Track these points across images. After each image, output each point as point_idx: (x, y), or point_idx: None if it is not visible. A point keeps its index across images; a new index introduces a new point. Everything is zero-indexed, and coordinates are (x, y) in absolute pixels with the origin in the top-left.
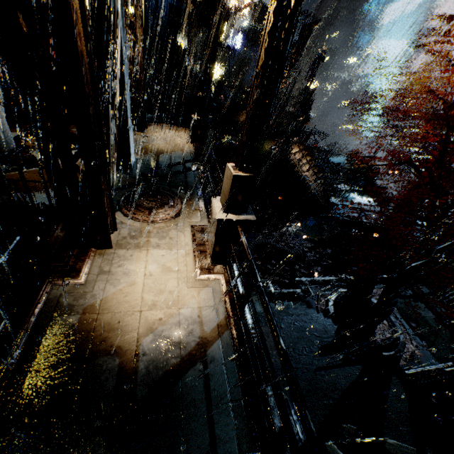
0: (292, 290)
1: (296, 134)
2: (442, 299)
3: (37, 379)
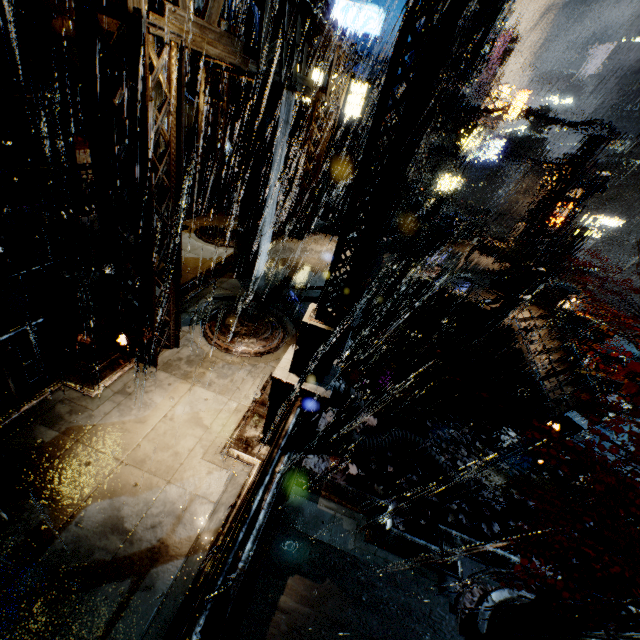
0: (424, 542)
1: (528, 290)
2: None
3: None
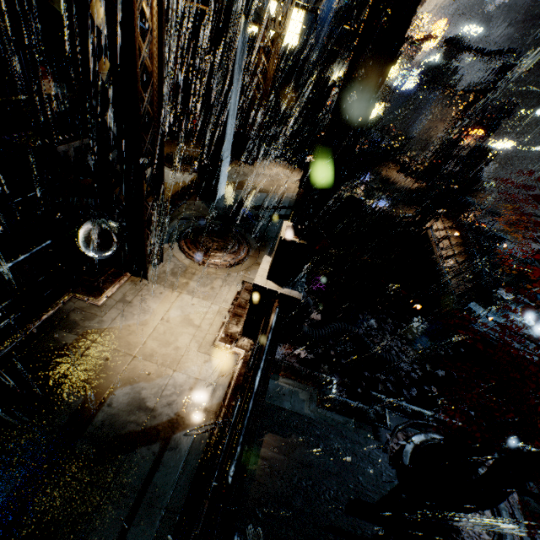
0: (361, 405)
1: (443, 205)
2: None
3: (6, 383)
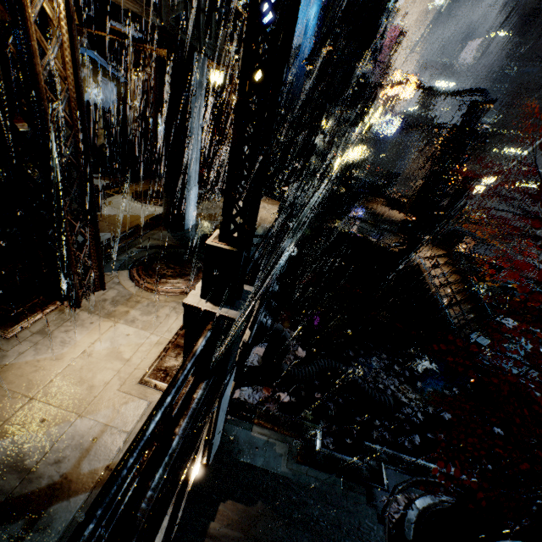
0: (351, 459)
1: (429, 231)
2: None
3: None
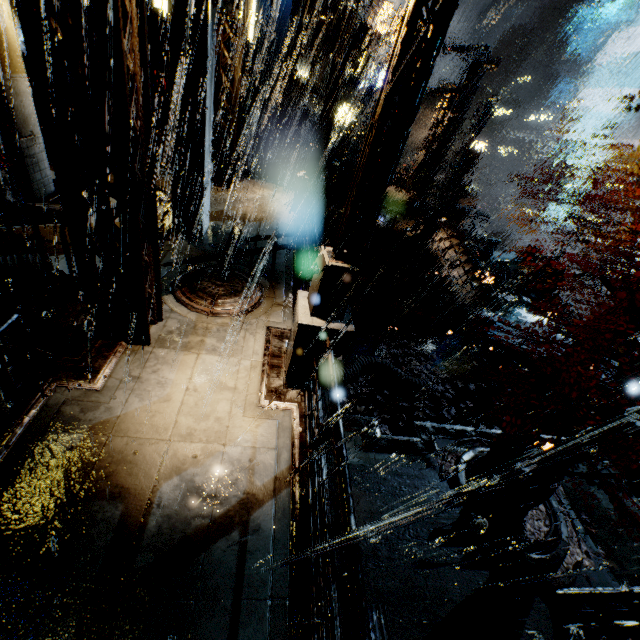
0: (407, 438)
1: (444, 214)
2: (637, 485)
3: (3, 518)
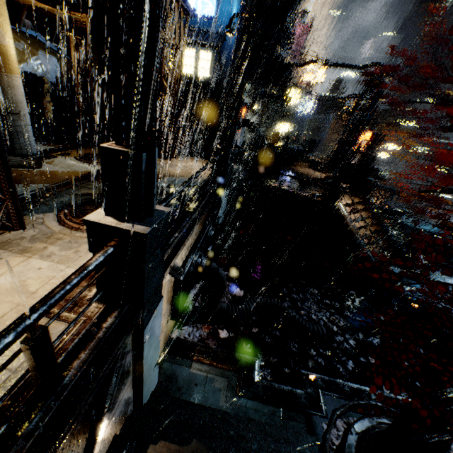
0: (289, 388)
1: (346, 180)
2: None
3: None
